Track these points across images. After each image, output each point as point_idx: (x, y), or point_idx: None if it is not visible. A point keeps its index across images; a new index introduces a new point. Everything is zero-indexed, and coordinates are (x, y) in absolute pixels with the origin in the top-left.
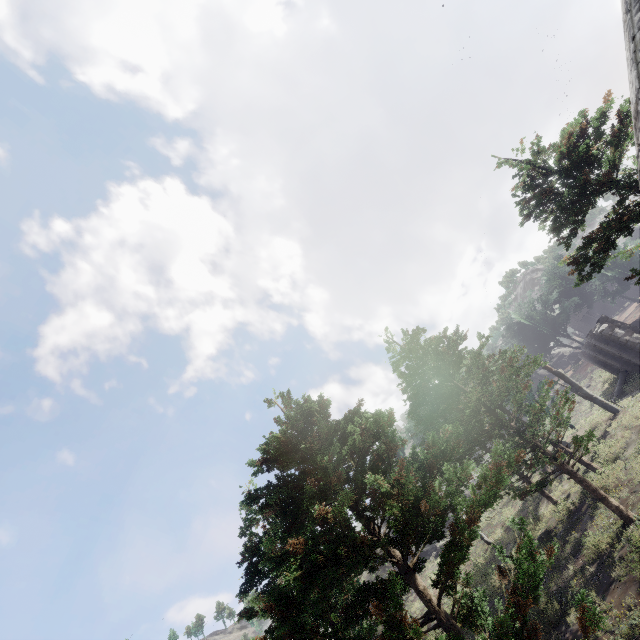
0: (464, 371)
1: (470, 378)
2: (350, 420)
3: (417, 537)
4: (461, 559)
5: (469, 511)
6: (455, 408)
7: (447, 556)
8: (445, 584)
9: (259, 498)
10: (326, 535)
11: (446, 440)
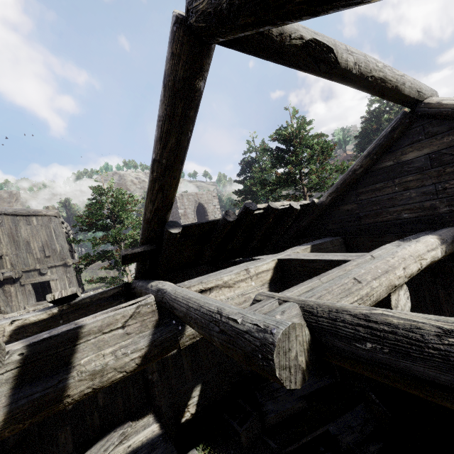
0: None
1: None
2: (318, 137)
3: (316, 188)
4: None
5: None
6: None
7: (320, 197)
8: None
9: (267, 150)
10: (286, 174)
11: (348, 166)
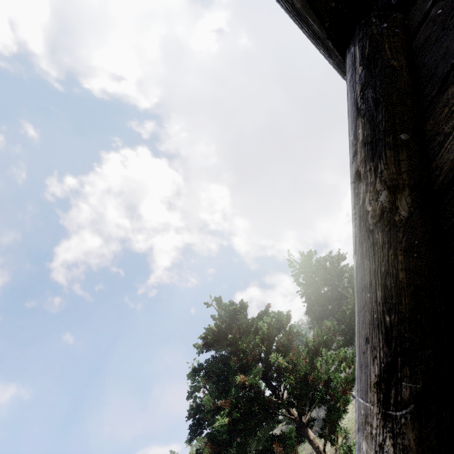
0: (346, 281)
1: (349, 287)
2: (261, 318)
3: (309, 402)
4: (338, 418)
5: (343, 384)
6: (339, 308)
7: (328, 415)
8: (327, 436)
9: (201, 370)
10: (245, 398)
11: (326, 333)
